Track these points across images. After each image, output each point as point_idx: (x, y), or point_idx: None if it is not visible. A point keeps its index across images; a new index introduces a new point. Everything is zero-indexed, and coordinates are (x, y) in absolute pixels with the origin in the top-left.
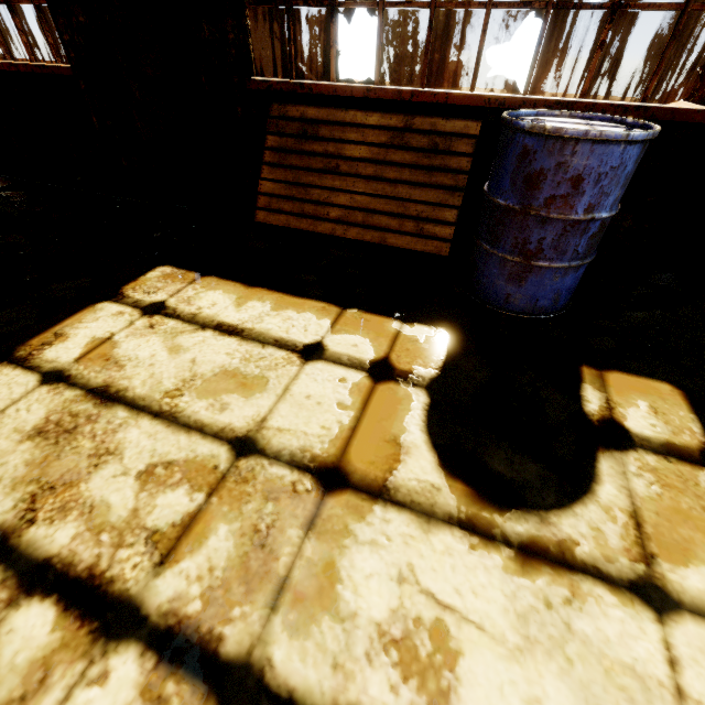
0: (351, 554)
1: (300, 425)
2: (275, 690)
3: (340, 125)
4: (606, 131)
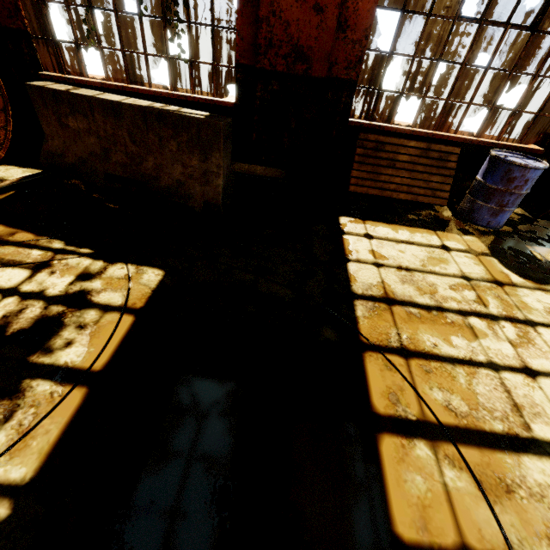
0: (523, 298)
1: (473, 271)
2: (537, 322)
3: (392, 144)
4: (540, 166)
